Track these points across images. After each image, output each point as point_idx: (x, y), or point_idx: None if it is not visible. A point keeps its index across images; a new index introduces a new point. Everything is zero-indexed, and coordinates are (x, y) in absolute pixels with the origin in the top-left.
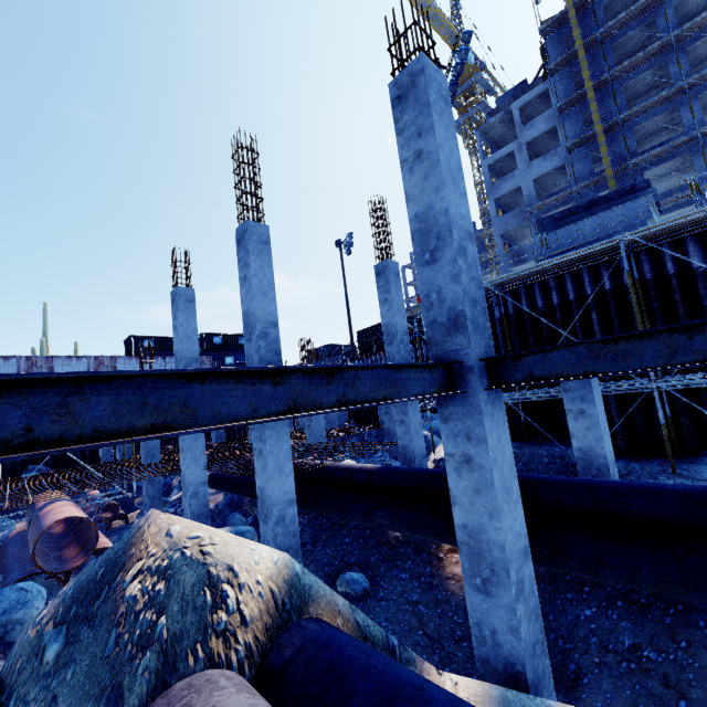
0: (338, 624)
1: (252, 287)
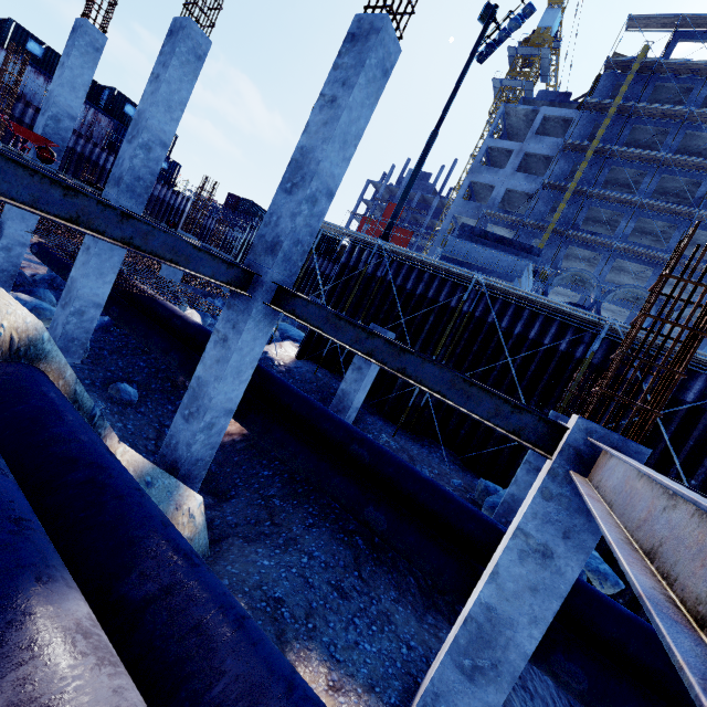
0: (59, 384)
1: (158, 92)
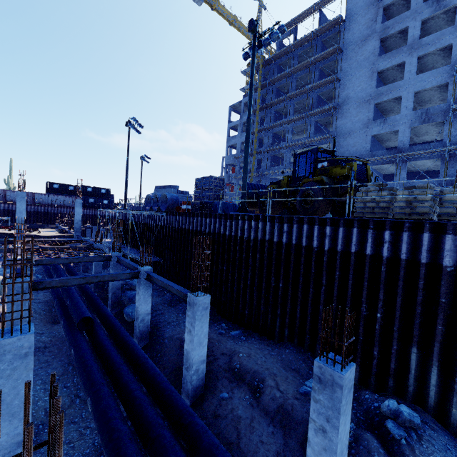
0: None
1: None
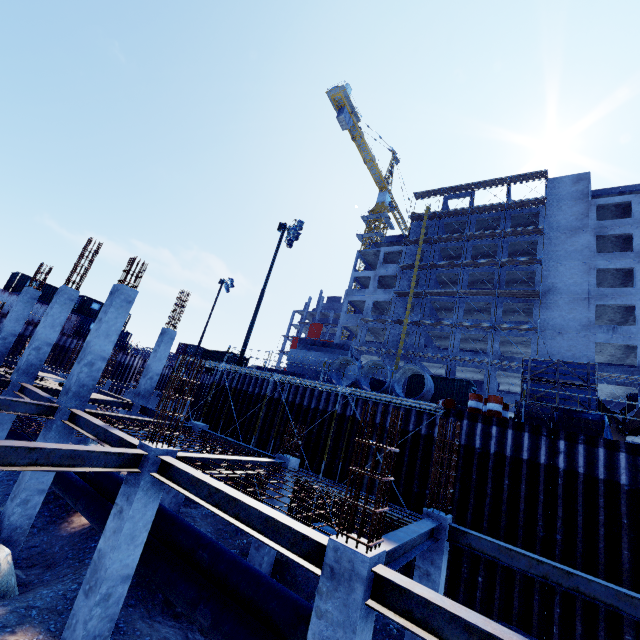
0: None
1: (46, 321)
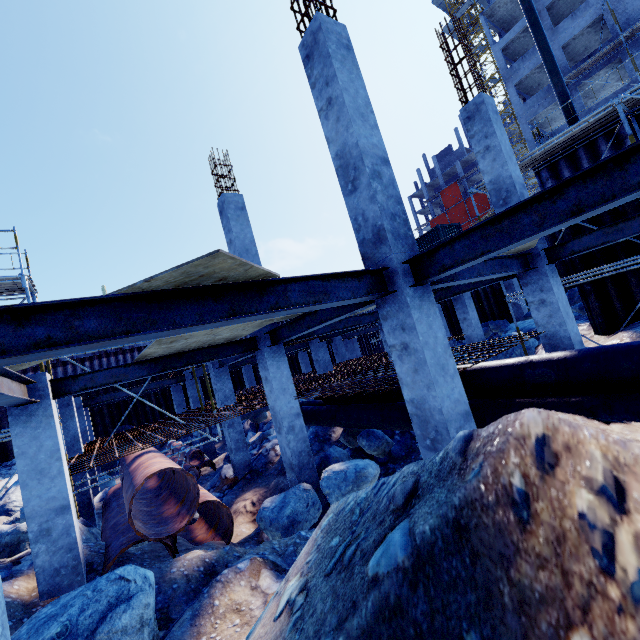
0: None
1: (346, 106)
